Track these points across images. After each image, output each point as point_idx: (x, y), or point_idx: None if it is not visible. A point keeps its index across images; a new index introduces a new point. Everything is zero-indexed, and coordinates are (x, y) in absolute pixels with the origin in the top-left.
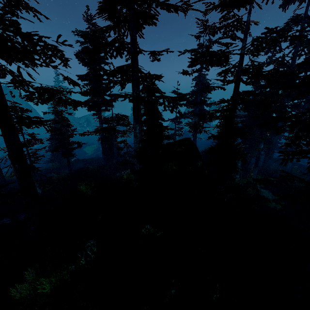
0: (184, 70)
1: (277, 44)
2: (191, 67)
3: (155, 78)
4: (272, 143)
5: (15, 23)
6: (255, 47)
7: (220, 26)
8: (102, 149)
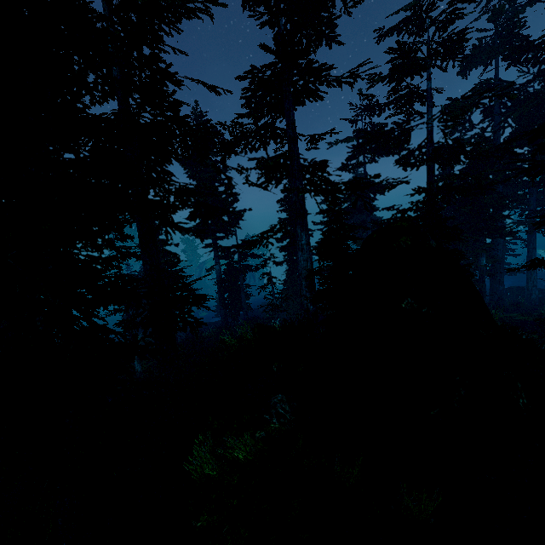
0: (343, 164)
1: (465, 119)
2: (350, 160)
3: (319, 168)
4: (498, 258)
5: (176, 105)
6: (450, 115)
7: (390, 101)
8: (220, 301)
